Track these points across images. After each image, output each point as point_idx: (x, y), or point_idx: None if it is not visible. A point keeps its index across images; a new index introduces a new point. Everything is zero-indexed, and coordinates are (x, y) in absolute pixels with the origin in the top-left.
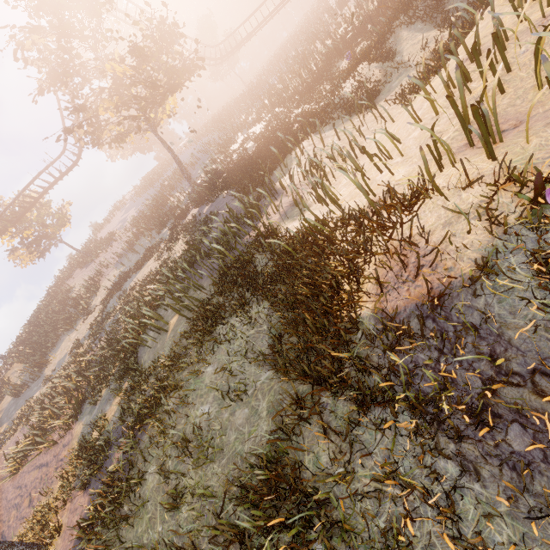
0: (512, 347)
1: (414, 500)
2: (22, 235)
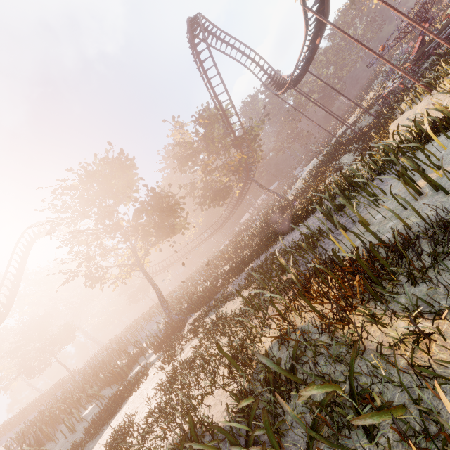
0: None
1: None
2: None
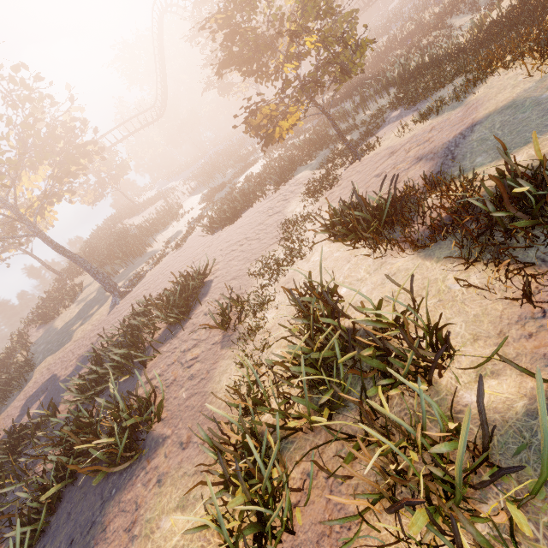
0: None
1: None
2: (96, 170)
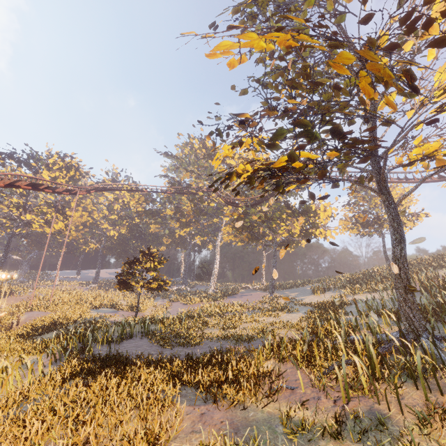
0: None
1: None
2: None
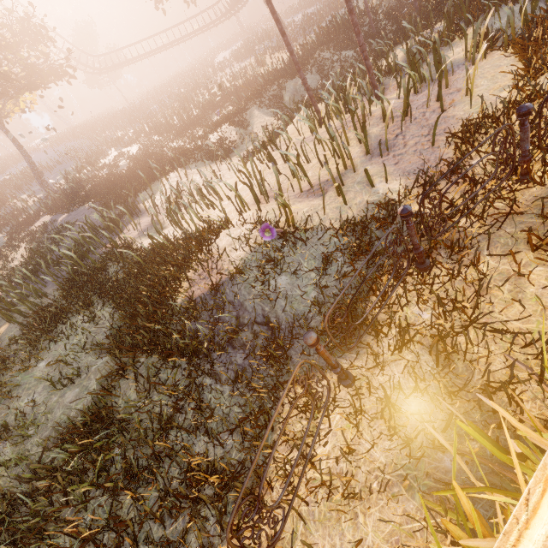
0: (246, 311)
1: (185, 404)
2: None
